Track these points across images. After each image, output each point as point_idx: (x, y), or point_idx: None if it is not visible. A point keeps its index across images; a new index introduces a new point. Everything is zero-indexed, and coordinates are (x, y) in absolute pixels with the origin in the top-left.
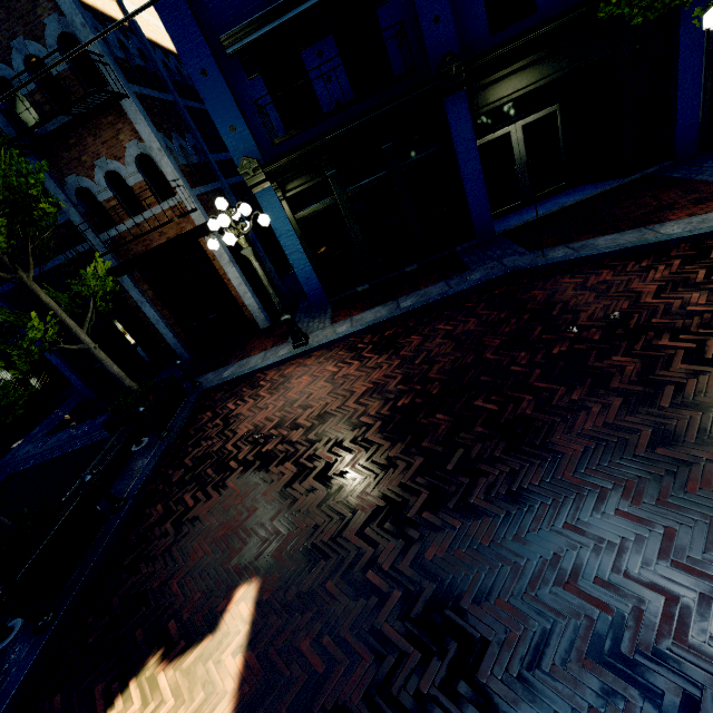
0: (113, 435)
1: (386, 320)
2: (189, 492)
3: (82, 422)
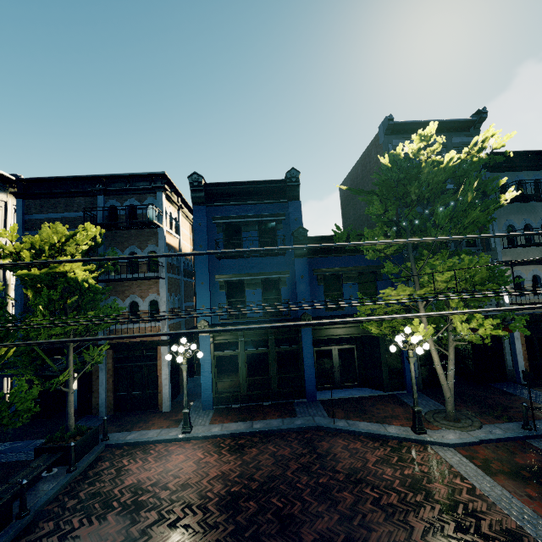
0: (39, 457)
1: (242, 432)
2: (78, 517)
3: (2, 442)
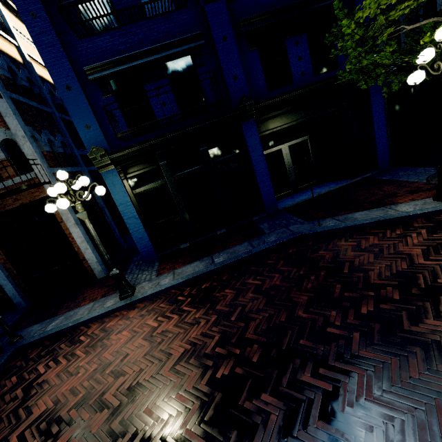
0: None
1: (203, 273)
2: None
3: None
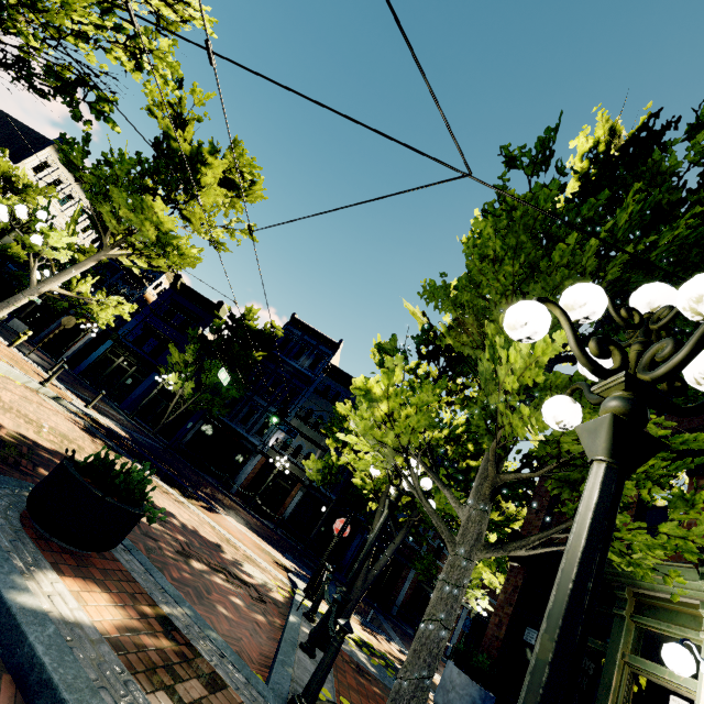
0: None
1: (72, 373)
2: None
3: None
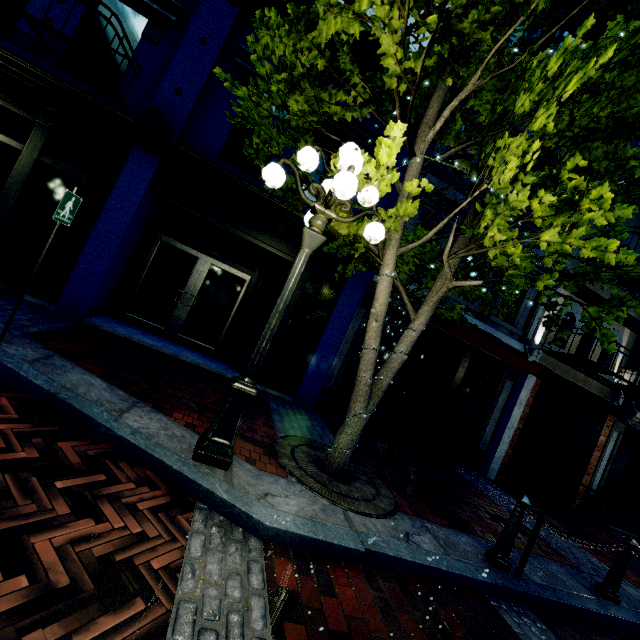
0: None
1: None
2: None
3: None
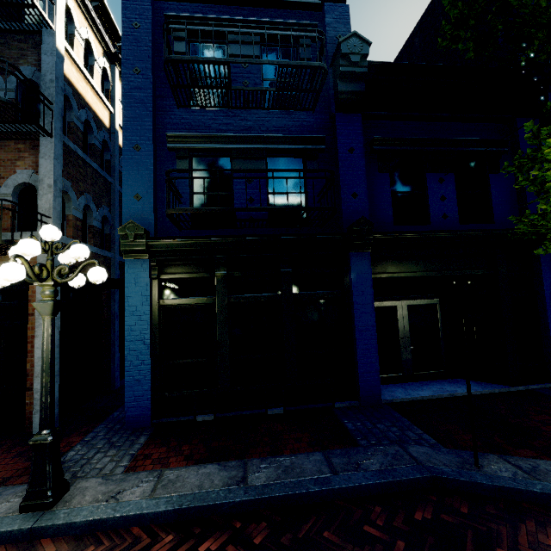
0: None
1: (214, 504)
2: None
3: None
